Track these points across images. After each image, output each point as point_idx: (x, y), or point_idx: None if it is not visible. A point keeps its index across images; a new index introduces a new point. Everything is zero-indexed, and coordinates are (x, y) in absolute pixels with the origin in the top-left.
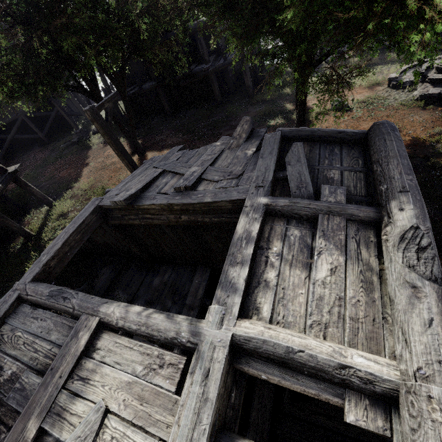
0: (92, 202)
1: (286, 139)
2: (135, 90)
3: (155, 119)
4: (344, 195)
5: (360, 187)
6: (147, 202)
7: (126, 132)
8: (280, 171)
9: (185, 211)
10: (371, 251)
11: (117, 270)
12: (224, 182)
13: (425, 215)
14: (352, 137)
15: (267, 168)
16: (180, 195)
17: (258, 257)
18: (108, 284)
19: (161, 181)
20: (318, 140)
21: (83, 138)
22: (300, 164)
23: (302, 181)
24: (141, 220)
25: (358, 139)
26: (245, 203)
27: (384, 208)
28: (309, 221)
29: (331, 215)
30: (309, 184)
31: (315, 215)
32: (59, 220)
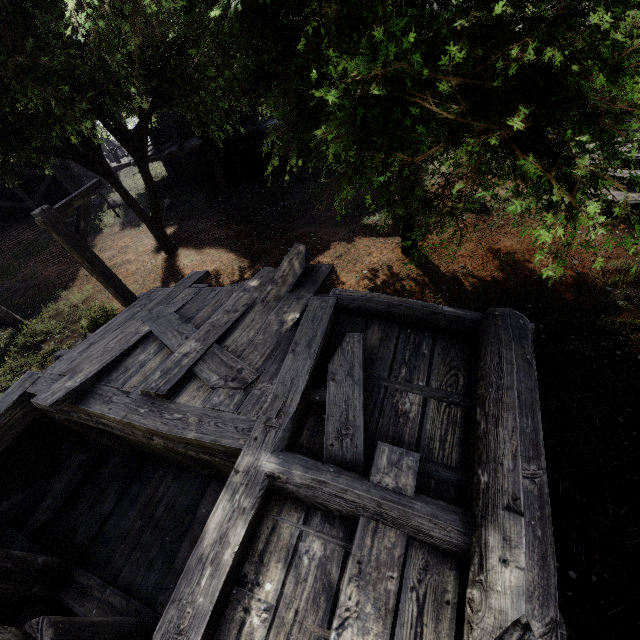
0: (22, 382)
1: (346, 311)
2: (172, 149)
3: (203, 194)
4: (414, 475)
5: (451, 443)
6: (95, 408)
7: (146, 218)
8: (317, 388)
9: (156, 434)
10: (442, 630)
11: (88, 465)
12: (221, 395)
13: (549, 584)
14: (454, 325)
15: (295, 381)
16: (148, 406)
17: (230, 610)
18: (69, 492)
19: (137, 359)
20: (397, 321)
21: (90, 215)
22: (350, 382)
23: (349, 422)
24: (97, 425)
25: (464, 329)
26: (237, 462)
27: (477, 533)
28: (345, 520)
29: (381, 524)
30: (360, 429)
31: (353, 515)
32: (25, 355)
